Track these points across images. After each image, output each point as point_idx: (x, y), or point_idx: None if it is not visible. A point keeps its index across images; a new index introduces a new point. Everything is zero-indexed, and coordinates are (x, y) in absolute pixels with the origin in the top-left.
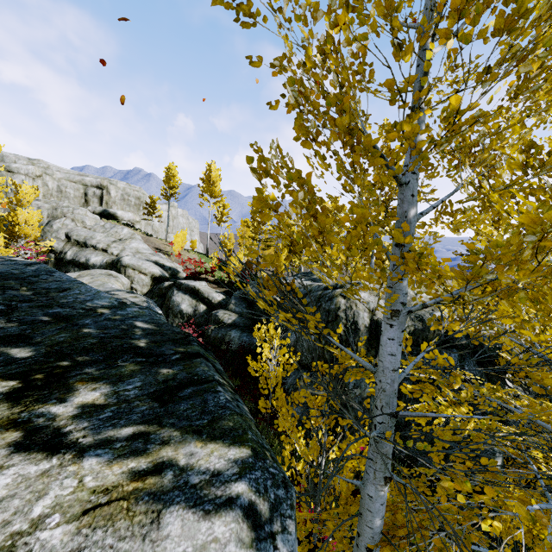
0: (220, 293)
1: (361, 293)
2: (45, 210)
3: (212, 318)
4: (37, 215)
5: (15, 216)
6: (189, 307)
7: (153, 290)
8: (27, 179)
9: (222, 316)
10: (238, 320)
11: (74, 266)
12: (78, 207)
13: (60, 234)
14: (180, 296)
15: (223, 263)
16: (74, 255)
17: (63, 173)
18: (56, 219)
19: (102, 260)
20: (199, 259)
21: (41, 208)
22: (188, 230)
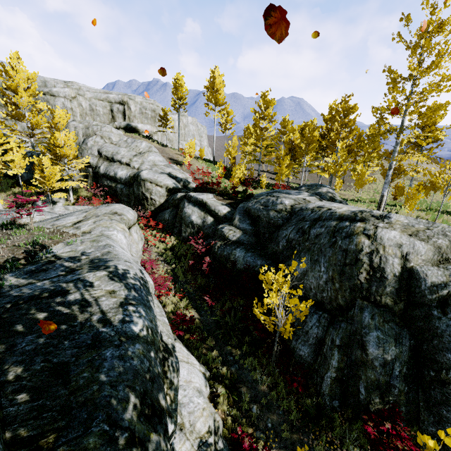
0: (225, 206)
1: (391, 231)
2: (80, 129)
3: (218, 233)
4: (72, 136)
5: (54, 139)
6: (198, 218)
7: (168, 200)
8: (66, 101)
9: (228, 233)
10: (242, 237)
11: (106, 178)
12: (104, 125)
13: (94, 150)
14: (190, 208)
15: (228, 170)
16: (105, 170)
17: (92, 93)
18: (89, 137)
19: (126, 174)
20: (207, 167)
21: (77, 128)
22: (198, 137)
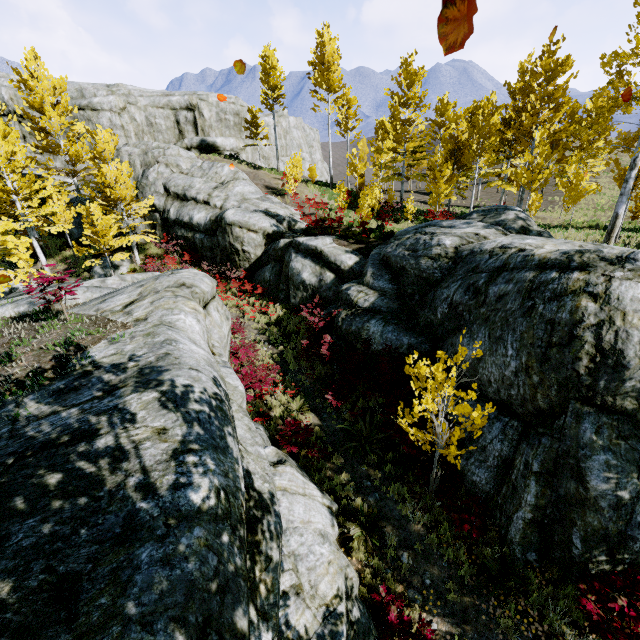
0: (351, 254)
1: (637, 286)
2: (136, 157)
3: (342, 297)
4: (126, 168)
5: (102, 175)
6: (312, 276)
7: (267, 251)
8: (113, 117)
9: (356, 297)
10: (378, 302)
11: (180, 226)
12: (168, 146)
13: (158, 186)
14: (299, 261)
15: (354, 196)
16: (177, 214)
17: (146, 98)
18: (150, 167)
19: (205, 218)
20: (321, 195)
21: (132, 155)
22: (306, 147)
